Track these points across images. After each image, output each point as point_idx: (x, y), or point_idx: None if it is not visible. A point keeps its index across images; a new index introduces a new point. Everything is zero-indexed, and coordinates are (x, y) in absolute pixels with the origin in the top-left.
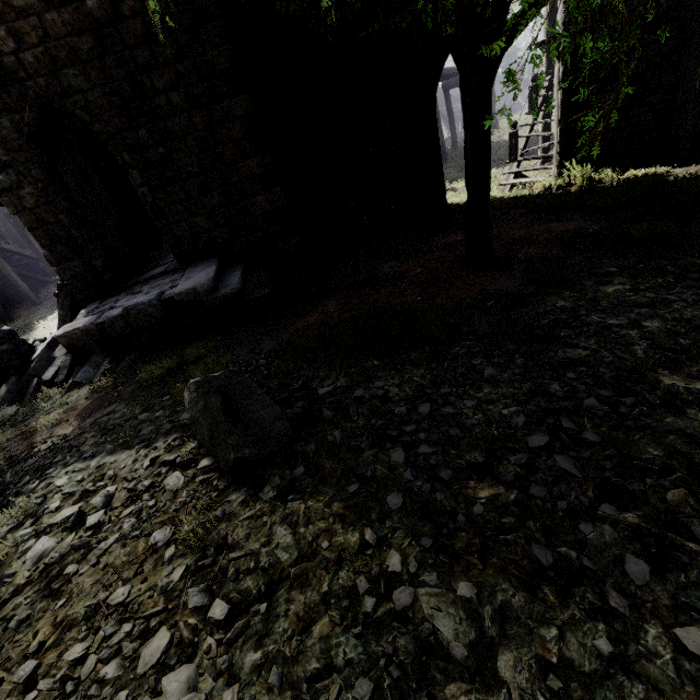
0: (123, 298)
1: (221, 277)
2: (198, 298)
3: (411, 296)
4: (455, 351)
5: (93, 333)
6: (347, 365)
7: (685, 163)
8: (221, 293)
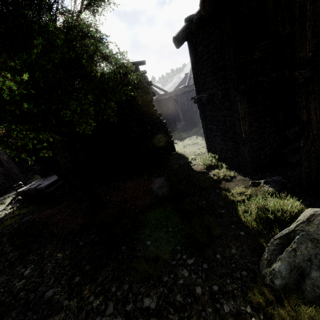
0: (41, 180)
1: (60, 181)
2: (43, 190)
3: (63, 216)
4: (11, 254)
5: (23, 192)
6: (3, 242)
7: (250, 173)
8: (47, 190)
